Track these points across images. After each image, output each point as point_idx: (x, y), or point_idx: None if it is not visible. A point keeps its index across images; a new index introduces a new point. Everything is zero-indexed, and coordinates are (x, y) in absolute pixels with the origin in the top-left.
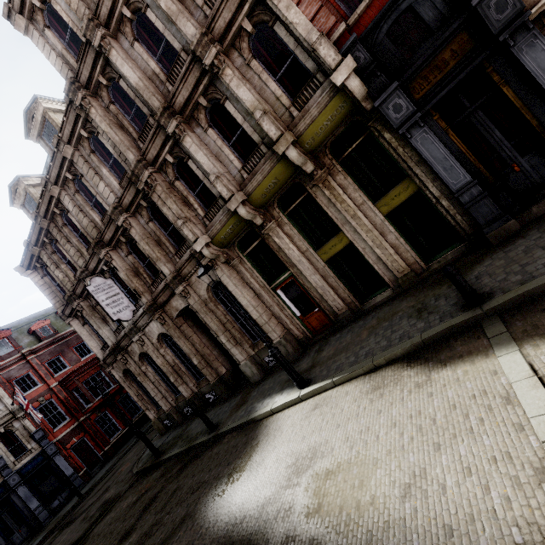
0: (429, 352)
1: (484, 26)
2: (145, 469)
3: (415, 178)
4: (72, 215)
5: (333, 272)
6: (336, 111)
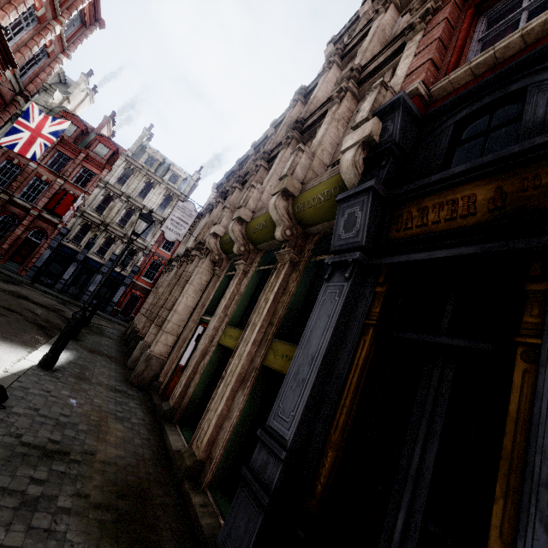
0: None
1: None
2: None
3: None
4: None
5: (209, 360)
6: (335, 189)
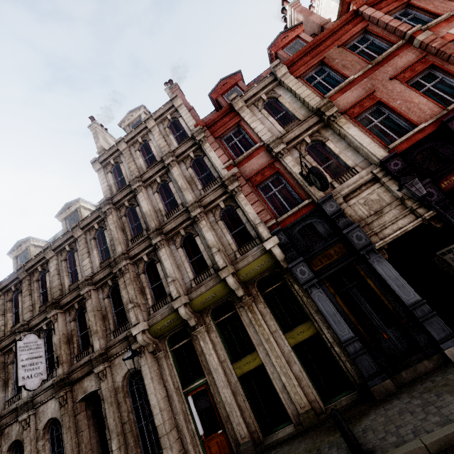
0: None
1: (351, 244)
2: None
3: (315, 322)
4: (49, 275)
5: (243, 390)
6: (264, 262)
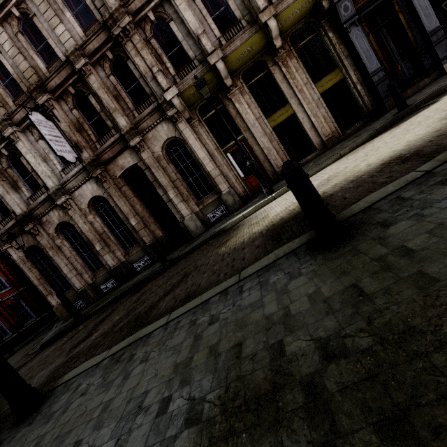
0: (384, 131)
1: None
2: (59, 335)
3: (343, 69)
4: (5, 58)
5: (277, 137)
6: (305, 4)
